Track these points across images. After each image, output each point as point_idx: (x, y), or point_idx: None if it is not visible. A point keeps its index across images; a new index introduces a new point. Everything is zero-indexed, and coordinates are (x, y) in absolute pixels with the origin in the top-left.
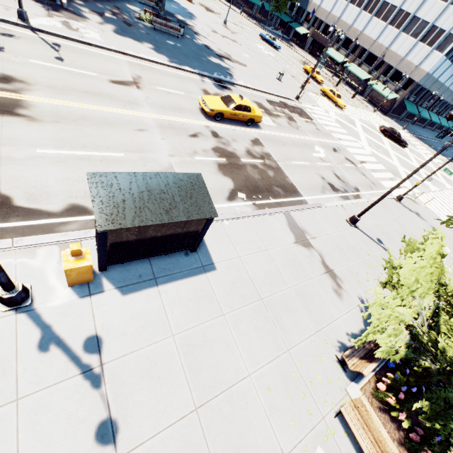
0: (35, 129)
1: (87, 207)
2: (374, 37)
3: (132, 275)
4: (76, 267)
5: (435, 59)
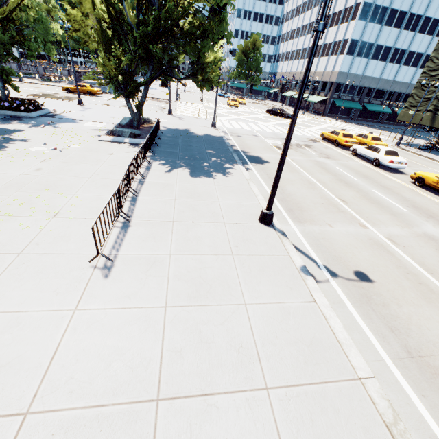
0: None
1: None
2: None
3: None
4: None
5: (341, 60)
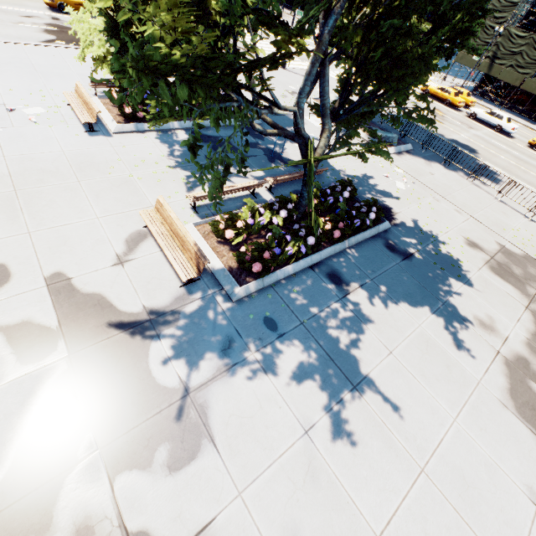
0: None
1: None
2: None
3: None
4: None
5: None
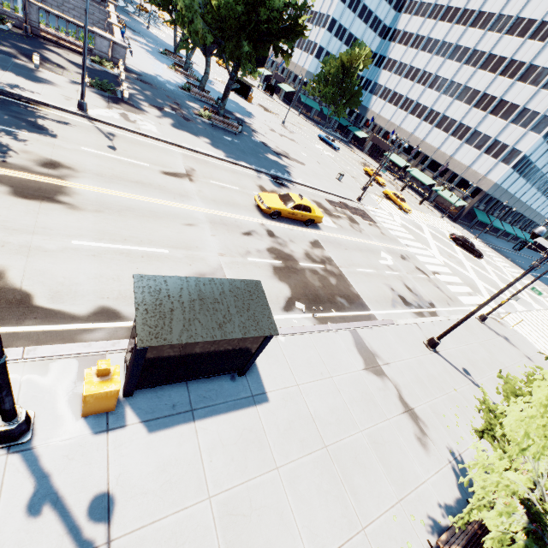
0: (74, 217)
1: (119, 310)
2: (436, 146)
3: (164, 404)
4: (99, 392)
5: (502, 170)
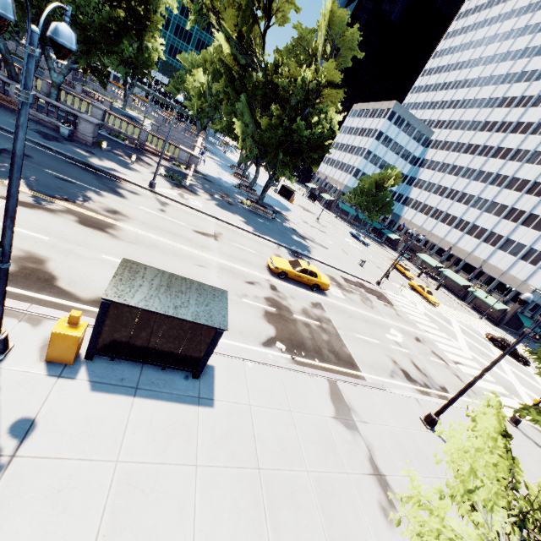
0: (112, 242)
1: None
2: (468, 250)
3: (115, 375)
4: (64, 333)
5: None
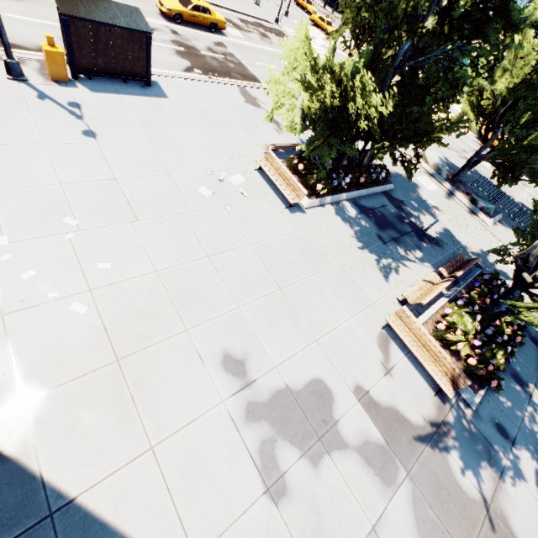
0: (0, 2)
1: None
2: None
3: (99, 86)
4: (52, 51)
5: None
